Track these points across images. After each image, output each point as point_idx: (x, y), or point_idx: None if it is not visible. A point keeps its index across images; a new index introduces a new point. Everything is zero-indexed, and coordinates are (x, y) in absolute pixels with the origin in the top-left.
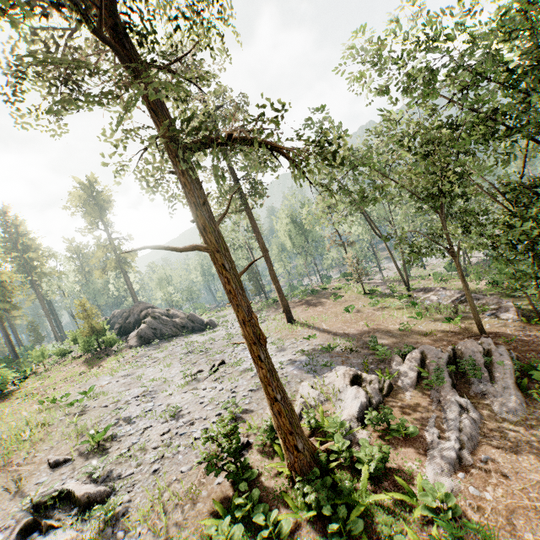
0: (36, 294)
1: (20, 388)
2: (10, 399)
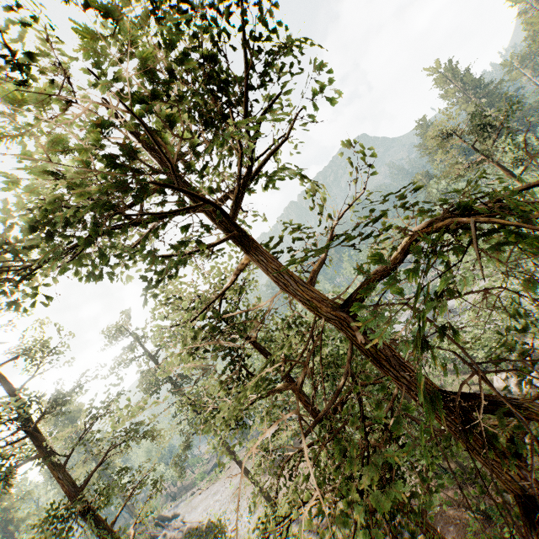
0: None
1: None
2: None
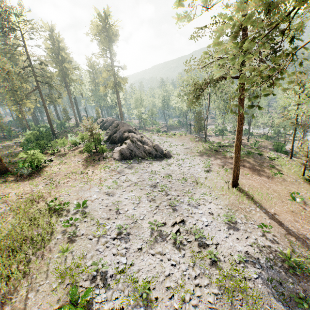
0: (67, 92)
1: (48, 166)
2: (40, 176)
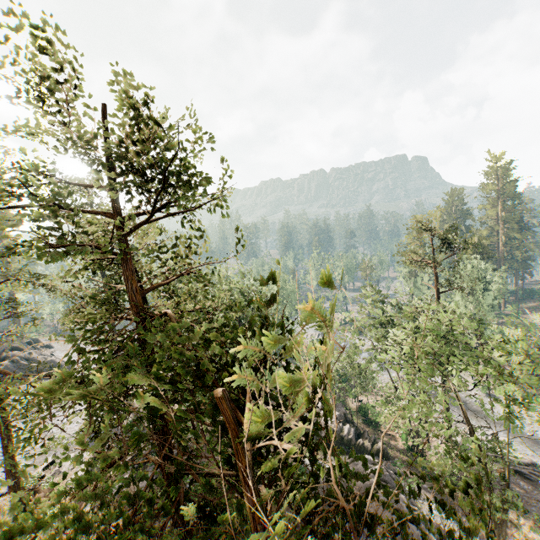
0: None
1: None
2: None
